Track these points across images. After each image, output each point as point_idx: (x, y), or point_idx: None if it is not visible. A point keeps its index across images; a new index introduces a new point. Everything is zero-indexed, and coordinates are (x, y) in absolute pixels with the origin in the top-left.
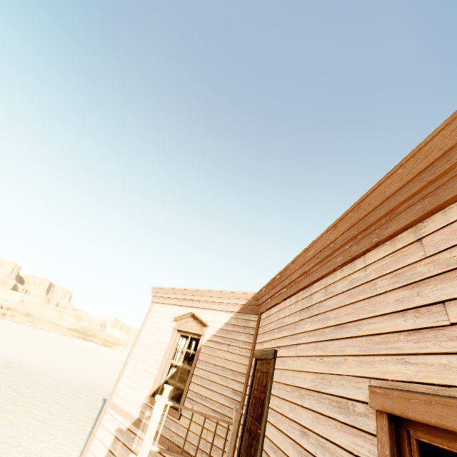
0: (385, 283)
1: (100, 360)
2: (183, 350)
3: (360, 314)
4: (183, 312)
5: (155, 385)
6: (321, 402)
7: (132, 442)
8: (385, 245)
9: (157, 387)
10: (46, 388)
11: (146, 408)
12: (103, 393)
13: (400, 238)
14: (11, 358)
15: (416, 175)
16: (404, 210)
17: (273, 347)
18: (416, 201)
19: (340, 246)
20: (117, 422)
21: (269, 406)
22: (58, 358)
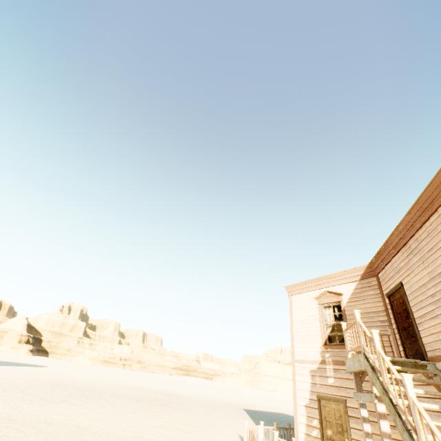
0: (440, 227)
1: (213, 389)
2: (330, 315)
3: (436, 241)
4: (318, 293)
5: (323, 339)
6: (435, 280)
7: (325, 373)
8: (435, 214)
9: (324, 340)
10: (199, 403)
11: (324, 353)
12: (238, 406)
13: (439, 210)
14: (159, 389)
15: (434, 189)
16: (436, 201)
17: (397, 283)
18: (438, 197)
19: (415, 220)
20: (307, 368)
21: (410, 306)
22: (185, 388)
